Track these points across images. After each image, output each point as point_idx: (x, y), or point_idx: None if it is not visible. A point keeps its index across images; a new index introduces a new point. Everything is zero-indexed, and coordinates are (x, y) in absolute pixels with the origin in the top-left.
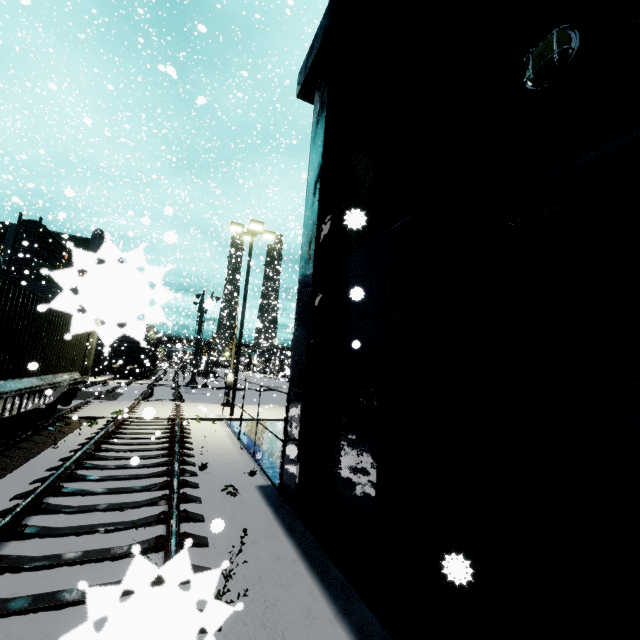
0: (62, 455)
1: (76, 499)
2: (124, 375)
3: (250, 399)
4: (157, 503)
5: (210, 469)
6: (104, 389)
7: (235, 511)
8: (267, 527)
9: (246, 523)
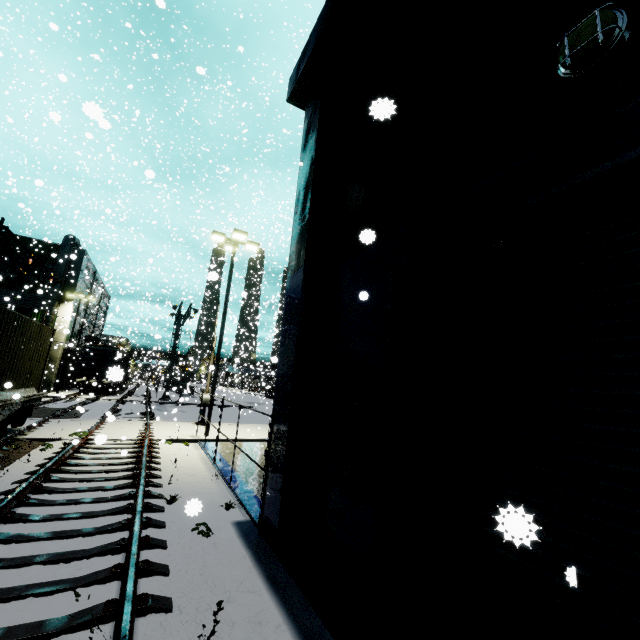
0: (3, 487)
1: (10, 548)
2: (91, 390)
3: (227, 417)
4: (112, 551)
5: (180, 502)
6: (66, 406)
7: (207, 557)
8: (245, 578)
9: (220, 573)
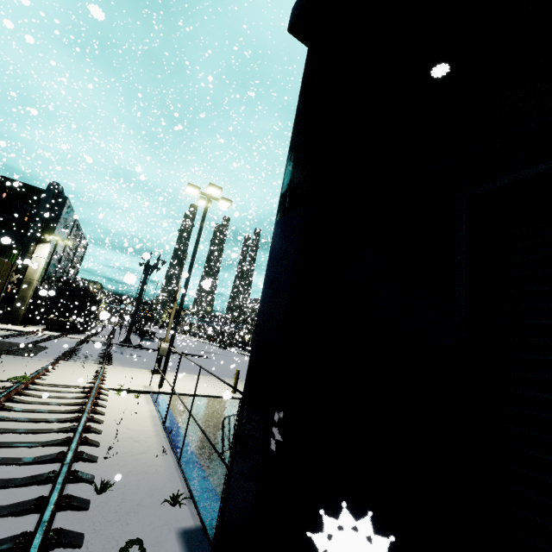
0: None
1: None
2: (58, 327)
3: (182, 365)
4: None
5: (113, 488)
6: (28, 341)
7: None
8: None
9: None
